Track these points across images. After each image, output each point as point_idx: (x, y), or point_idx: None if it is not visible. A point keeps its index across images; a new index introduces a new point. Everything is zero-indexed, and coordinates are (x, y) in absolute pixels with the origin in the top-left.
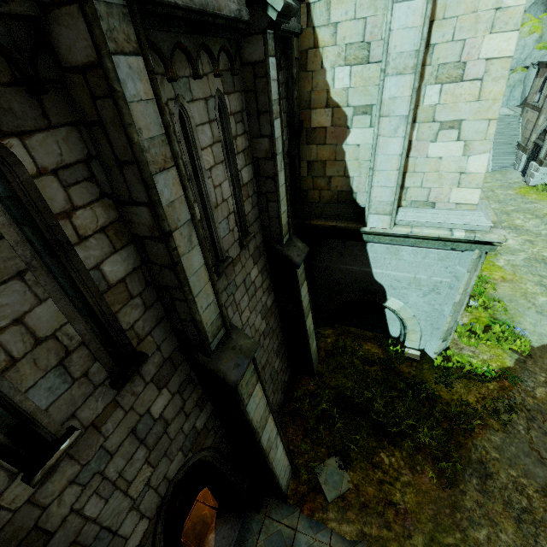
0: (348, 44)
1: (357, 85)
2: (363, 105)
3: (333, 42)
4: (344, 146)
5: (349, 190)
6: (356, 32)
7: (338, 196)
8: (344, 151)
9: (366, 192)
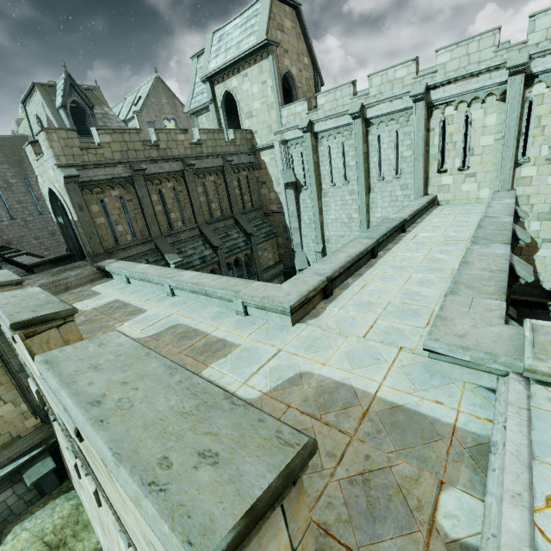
0: (539, 212)
1: (545, 229)
2: (549, 238)
3: (530, 211)
4: (534, 257)
5: (537, 279)
6: (545, 208)
7: (528, 282)
8: (534, 259)
9: (550, 282)
